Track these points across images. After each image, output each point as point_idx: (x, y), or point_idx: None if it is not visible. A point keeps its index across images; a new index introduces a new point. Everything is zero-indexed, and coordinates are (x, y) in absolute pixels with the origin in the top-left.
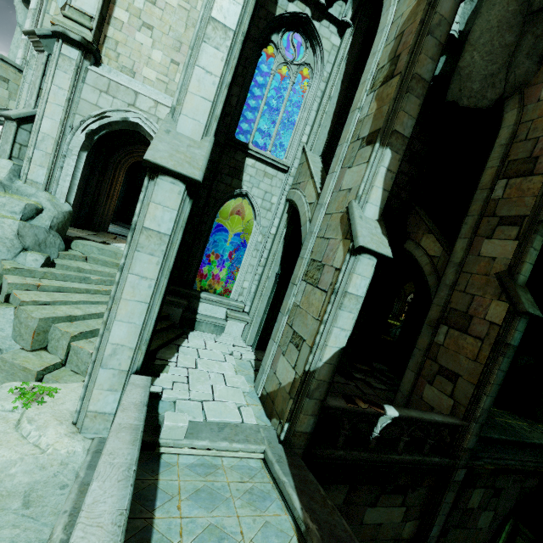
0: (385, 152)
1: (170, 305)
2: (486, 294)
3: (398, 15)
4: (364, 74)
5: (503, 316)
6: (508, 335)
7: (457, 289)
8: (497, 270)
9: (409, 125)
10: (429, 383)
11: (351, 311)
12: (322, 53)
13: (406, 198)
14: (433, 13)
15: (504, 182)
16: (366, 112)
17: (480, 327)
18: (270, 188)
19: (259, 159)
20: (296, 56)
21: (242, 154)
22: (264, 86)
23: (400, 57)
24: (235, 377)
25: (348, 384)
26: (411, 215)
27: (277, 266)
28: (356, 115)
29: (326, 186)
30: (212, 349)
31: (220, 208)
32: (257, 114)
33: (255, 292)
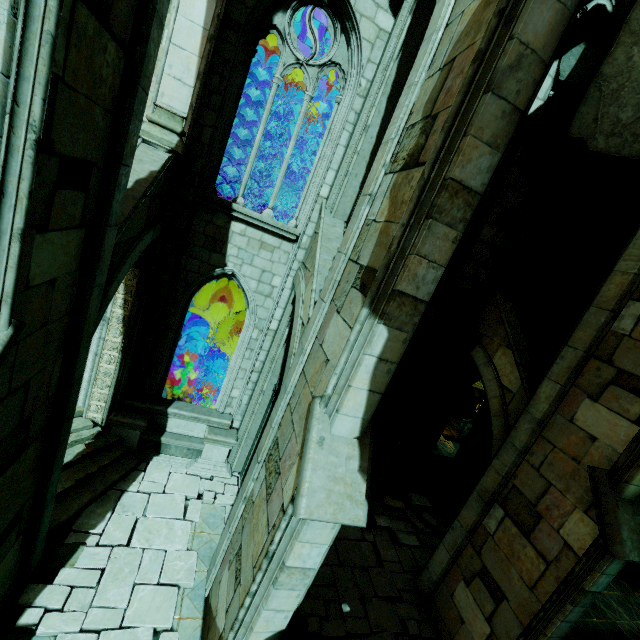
0: (376, 328)
1: (122, 427)
2: (569, 493)
3: (457, 12)
4: (391, 123)
5: (586, 545)
6: (588, 577)
7: (529, 461)
8: (594, 461)
9: (429, 280)
10: (465, 581)
11: (294, 588)
12: (360, 45)
13: (486, 278)
14: (505, 38)
15: (639, 308)
16: (376, 212)
17: (549, 542)
18: (270, 265)
19: (252, 222)
20: (317, 50)
21: (224, 217)
22: (265, 101)
23: (435, 122)
24: (181, 559)
25: (362, 540)
26: (490, 306)
27: (276, 377)
28: (364, 209)
29: (312, 318)
30: (173, 493)
31: (194, 293)
32: (287, 120)
33: (247, 405)
